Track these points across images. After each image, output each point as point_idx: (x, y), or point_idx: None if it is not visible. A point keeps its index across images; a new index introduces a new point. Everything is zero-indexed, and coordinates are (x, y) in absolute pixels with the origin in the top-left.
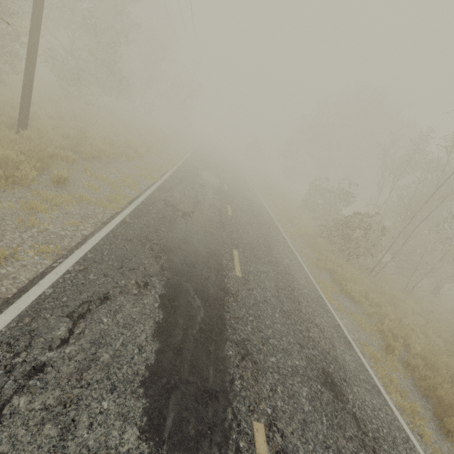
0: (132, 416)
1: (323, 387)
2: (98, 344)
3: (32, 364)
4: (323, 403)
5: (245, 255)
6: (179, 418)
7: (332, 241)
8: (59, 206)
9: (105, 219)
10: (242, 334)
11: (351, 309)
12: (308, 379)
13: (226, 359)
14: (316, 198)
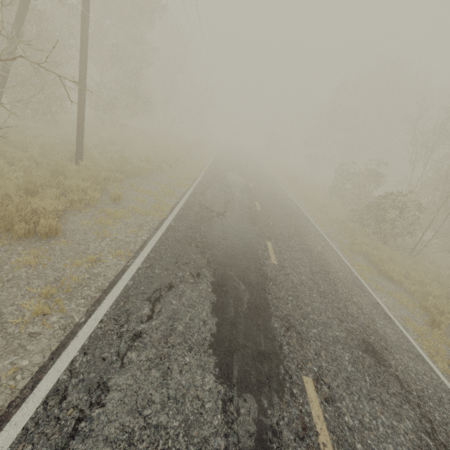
0: (207, 367)
1: (364, 354)
2: (173, 319)
3: (133, 332)
4: (365, 366)
5: (278, 245)
6: (243, 370)
7: (365, 225)
8: (120, 219)
9: (155, 226)
10: (284, 311)
11: (391, 289)
12: (349, 347)
13: (273, 330)
14: (343, 183)
